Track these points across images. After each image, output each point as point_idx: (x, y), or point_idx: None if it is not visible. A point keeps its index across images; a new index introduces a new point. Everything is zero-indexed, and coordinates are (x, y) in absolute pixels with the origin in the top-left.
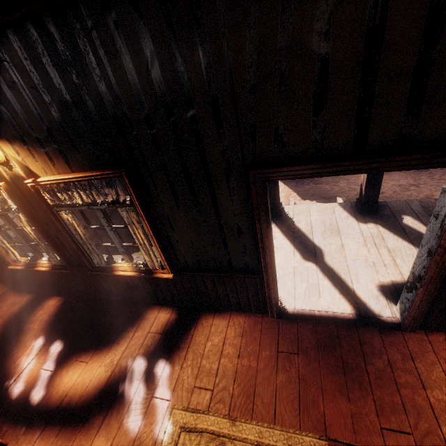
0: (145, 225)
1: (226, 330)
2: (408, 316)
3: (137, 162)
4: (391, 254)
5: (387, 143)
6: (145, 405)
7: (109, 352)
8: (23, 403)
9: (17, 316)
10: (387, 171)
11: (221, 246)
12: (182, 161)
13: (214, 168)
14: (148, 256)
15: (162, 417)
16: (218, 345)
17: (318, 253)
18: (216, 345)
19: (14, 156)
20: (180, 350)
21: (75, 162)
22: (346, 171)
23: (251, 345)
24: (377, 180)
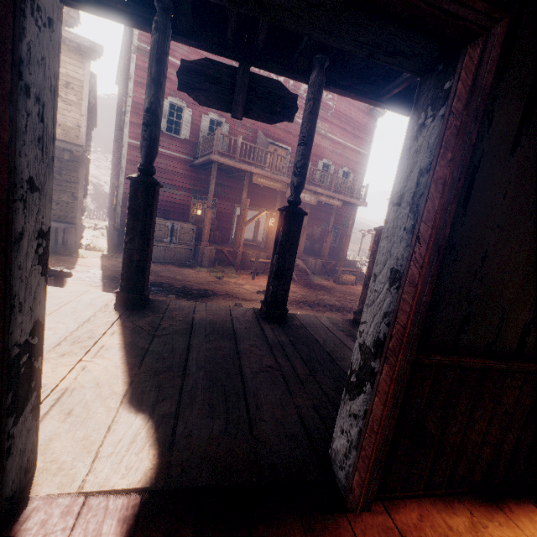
0: None
1: None
2: (361, 460)
3: None
4: (308, 367)
5: None
6: None
7: None
8: None
9: None
10: None
11: None
12: None
13: None
14: None
15: None
16: None
17: (193, 359)
18: None
19: None
20: None
21: None
22: None
23: None
24: (287, 272)
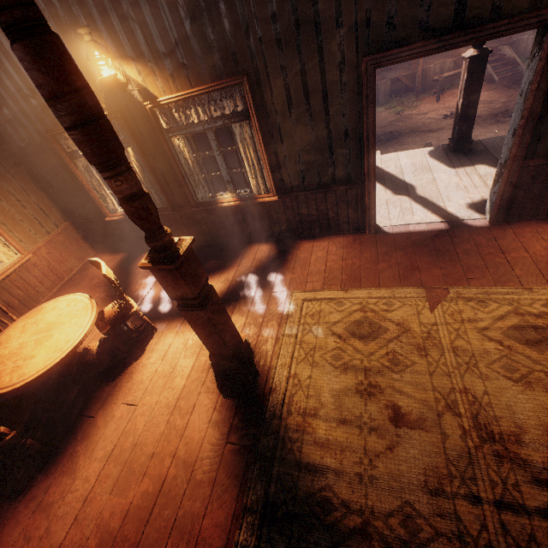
0: (258, 139)
1: (327, 247)
2: (494, 207)
3: (257, 66)
4: (483, 179)
5: (481, 15)
6: (267, 295)
7: (221, 274)
8: (158, 310)
9: (118, 267)
10: (480, 41)
11: (327, 156)
12: (300, 59)
13: (329, 63)
14: (254, 180)
15: (285, 298)
16: (322, 256)
17: (410, 187)
18: (320, 256)
19: (135, 77)
20: (288, 264)
21: (196, 76)
22: (447, 46)
23: (353, 252)
24: (471, 110)
